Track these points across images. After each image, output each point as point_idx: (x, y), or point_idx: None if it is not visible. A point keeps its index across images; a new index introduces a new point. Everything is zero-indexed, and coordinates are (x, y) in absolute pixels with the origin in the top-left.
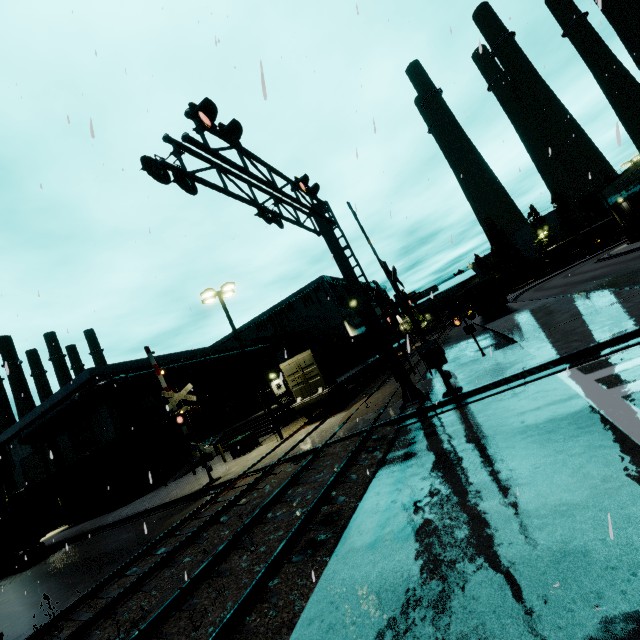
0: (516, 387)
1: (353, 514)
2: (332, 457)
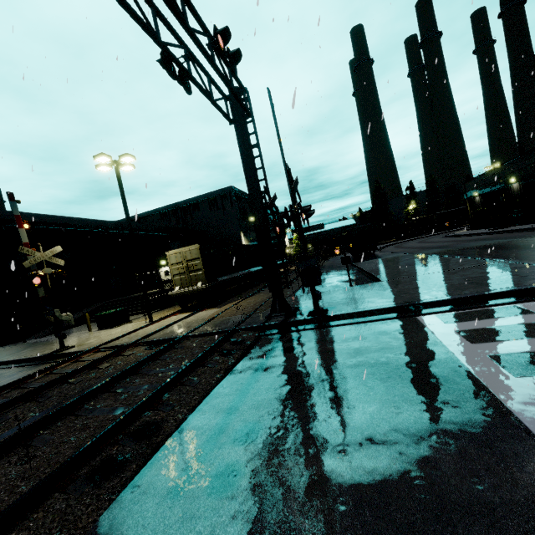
0: (378, 321)
1: (175, 430)
2: (186, 351)
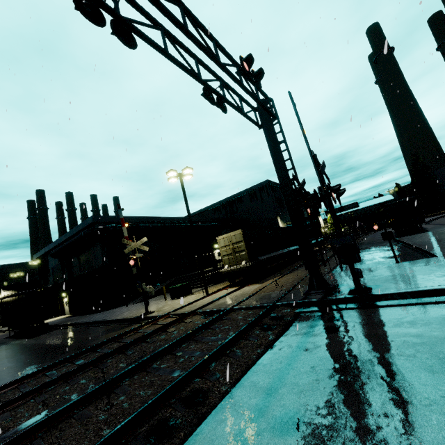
0: (440, 303)
1: (219, 403)
2: (231, 323)
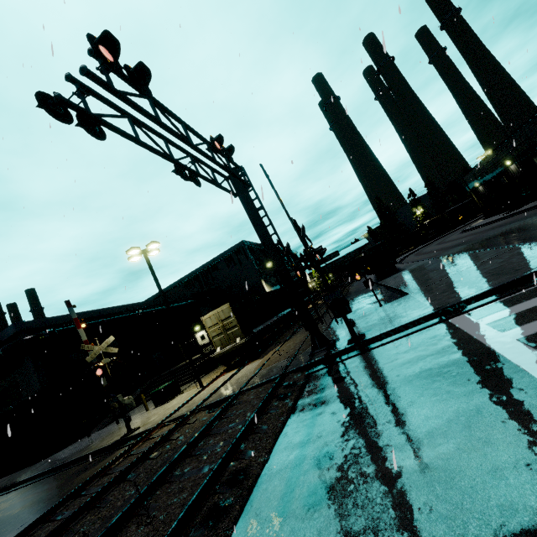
0: (414, 333)
1: (261, 471)
2: (245, 405)
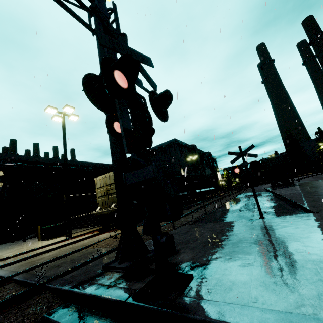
0: None
1: None
2: None
